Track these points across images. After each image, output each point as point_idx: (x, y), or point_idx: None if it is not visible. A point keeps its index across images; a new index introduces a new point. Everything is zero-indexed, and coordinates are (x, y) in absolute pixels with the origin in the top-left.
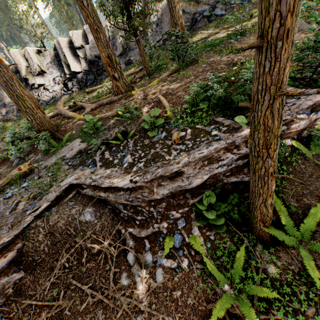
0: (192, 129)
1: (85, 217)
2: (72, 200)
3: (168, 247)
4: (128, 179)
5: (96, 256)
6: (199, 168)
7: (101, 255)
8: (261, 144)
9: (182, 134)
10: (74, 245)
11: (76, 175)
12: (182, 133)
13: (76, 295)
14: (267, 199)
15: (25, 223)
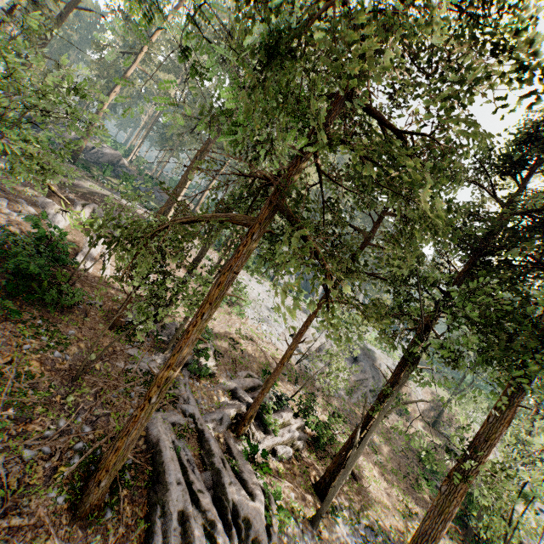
0: None
1: None
2: None
3: None
4: None
5: None
6: None
7: None
8: None
9: None
10: None
11: None
12: None
13: None
14: None
15: None
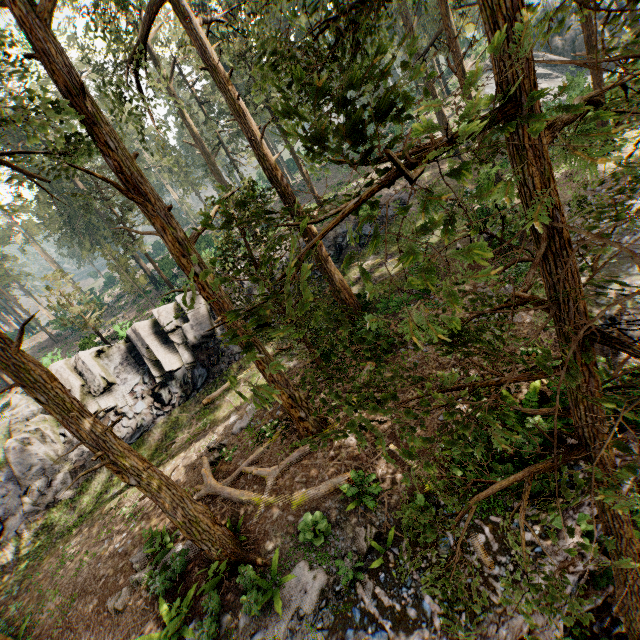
0: (490, 526)
1: None
2: None
3: None
4: None
5: None
6: None
7: None
8: (639, 630)
9: (483, 540)
10: None
11: None
12: (481, 536)
13: None
14: None
15: None
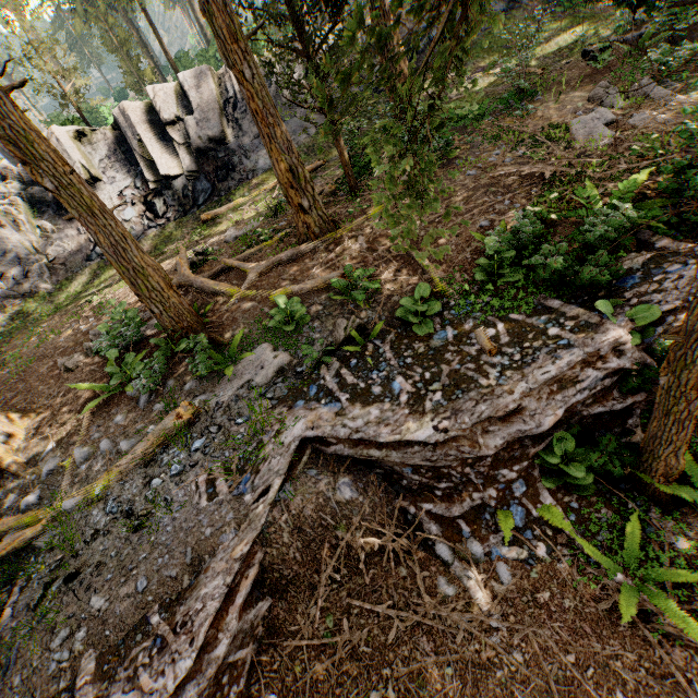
0: (506, 323)
1: (343, 493)
2: (310, 466)
3: (507, 528)
4: (429, 425)
5: (374, 556)
6: (546, 397)
7: (386, 553)
8: (690, 384)
9: (491, 334)
10: (335, 544)
11: (305, 420)
12: (490, 330)
13: (368, 621)
14: (680, 448)
15: (260, 518)
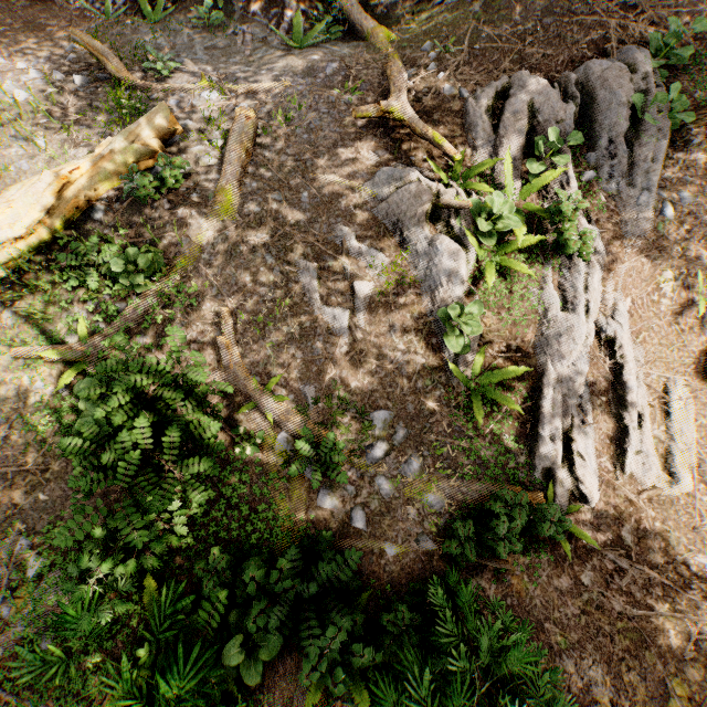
0: None
1: None
2: None
3: None
4: None
5: None
6: None
7: None
8: None
9: None
10: None
11: None
12: None
13: None
14: None
15: None
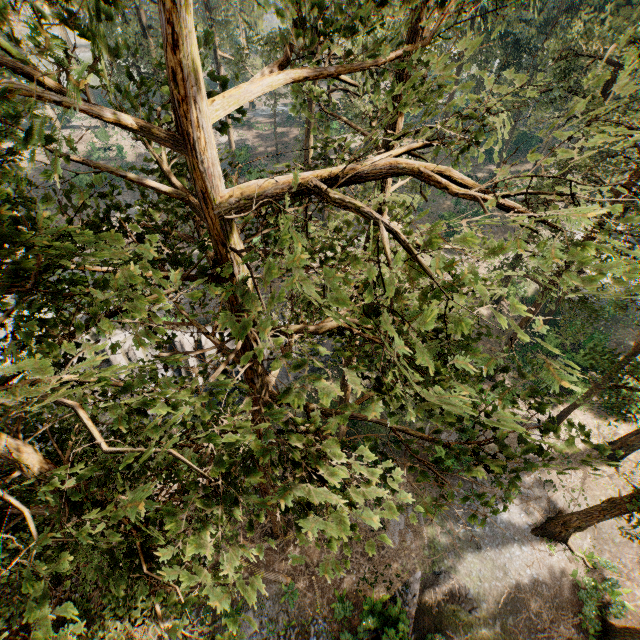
0: None
1: None
2: None
3: None
4: None
5: None
6: None
7: None
8: None
9: None
10: None
11: None
12: None
13: None
14: None
15: None
